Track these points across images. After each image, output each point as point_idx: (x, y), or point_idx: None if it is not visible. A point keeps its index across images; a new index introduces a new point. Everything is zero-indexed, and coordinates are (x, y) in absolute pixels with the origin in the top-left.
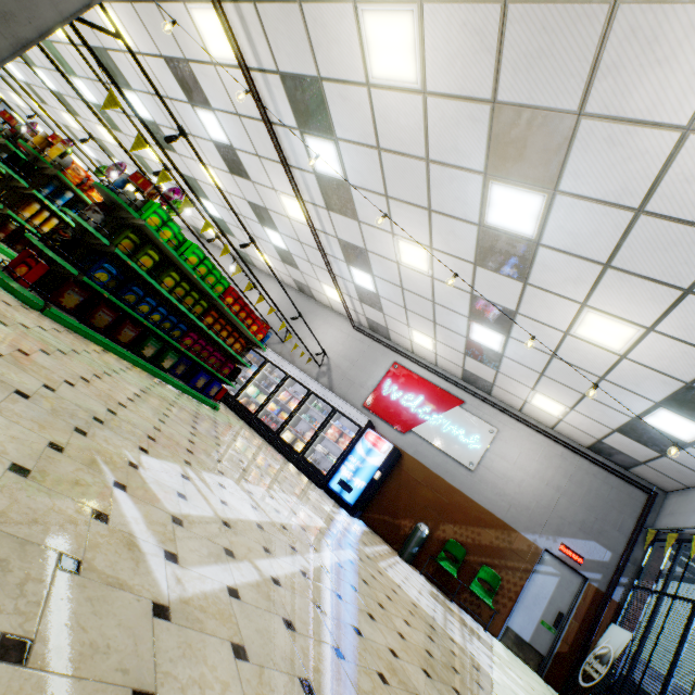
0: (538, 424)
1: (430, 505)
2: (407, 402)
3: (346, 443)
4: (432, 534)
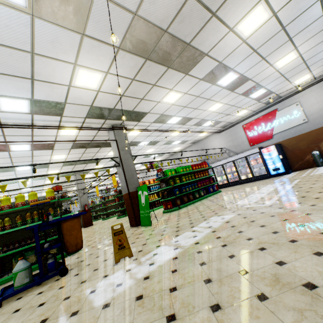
0: (308, 84)
1: (308, 145)
2: (261, 130)
3: (260, 160)
4: (321, 150)
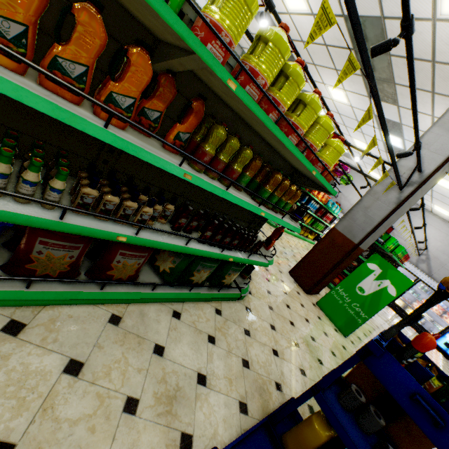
0: None
1: None
2: None
3: None
4: None
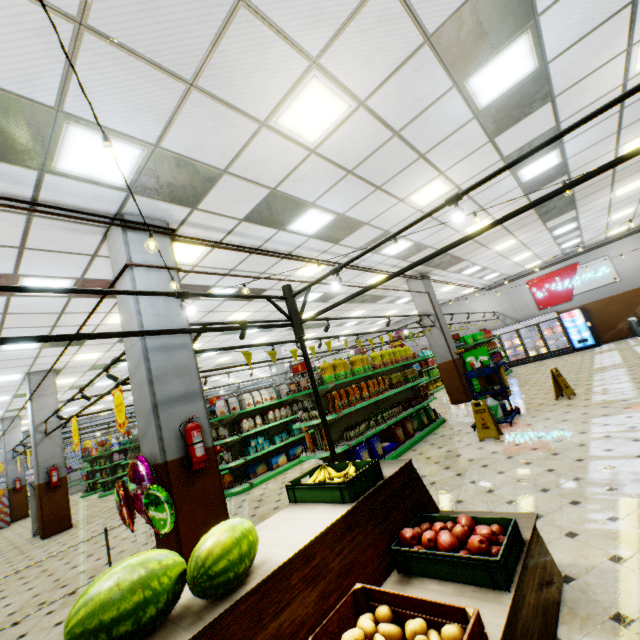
0: (619, 235)
1: (621, 309)
2: (555, 289)
3: (558, 329)
4: (637, 317)
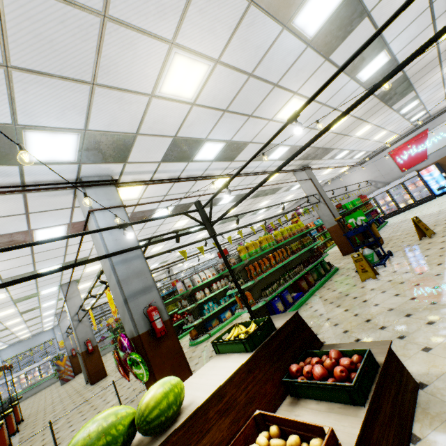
0: None
1: None
2: (412, 153)
3: (420, 183)
4: None
